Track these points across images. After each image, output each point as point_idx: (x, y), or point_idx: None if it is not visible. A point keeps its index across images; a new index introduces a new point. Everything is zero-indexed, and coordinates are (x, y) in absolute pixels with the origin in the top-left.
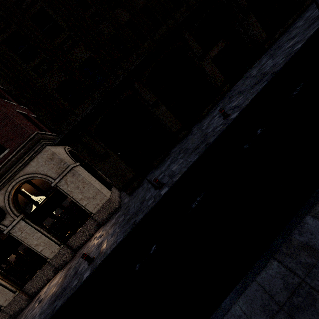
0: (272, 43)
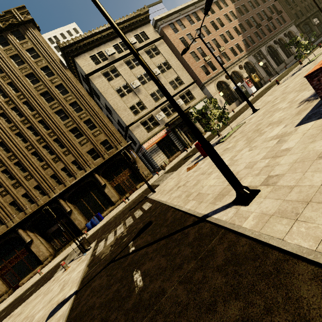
0: None
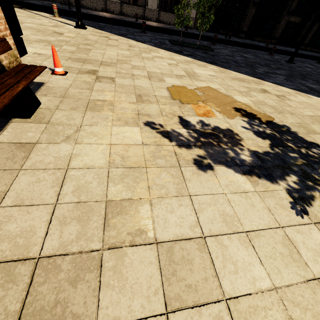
0: (303, 49)
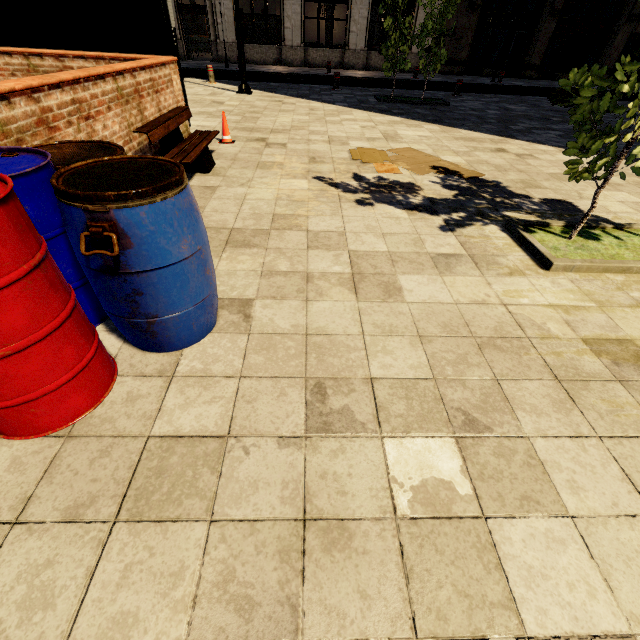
0: None
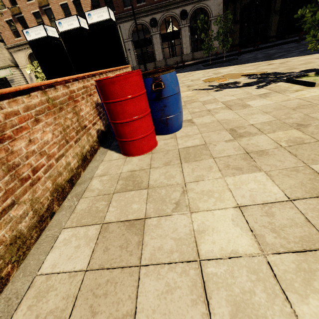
0: None
